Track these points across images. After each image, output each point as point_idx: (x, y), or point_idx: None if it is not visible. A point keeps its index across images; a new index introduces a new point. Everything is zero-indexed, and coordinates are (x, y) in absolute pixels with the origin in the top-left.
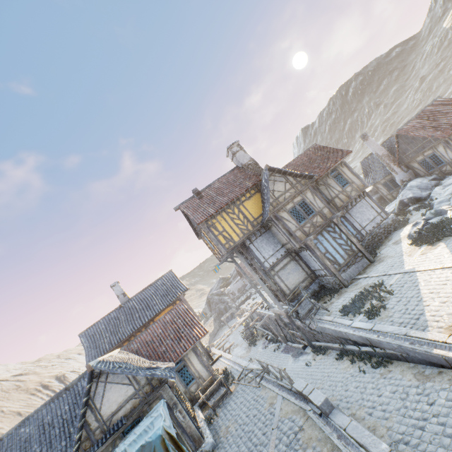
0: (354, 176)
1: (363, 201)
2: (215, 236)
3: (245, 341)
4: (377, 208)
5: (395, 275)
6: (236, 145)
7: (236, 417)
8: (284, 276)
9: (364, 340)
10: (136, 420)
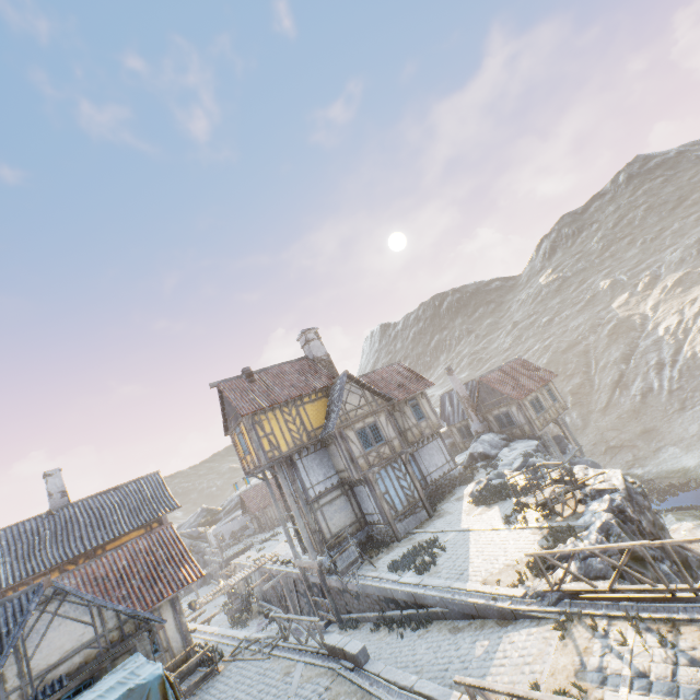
0: (432, 412)
1: (435, 443)
2: (258, 437)
3: (228, 619)
4: (447, 455)
5: (451, 532)
6: (314, 331)
7: (229, 698)
8: (330, 513)
9: (410, 597)
10: (86, 682)
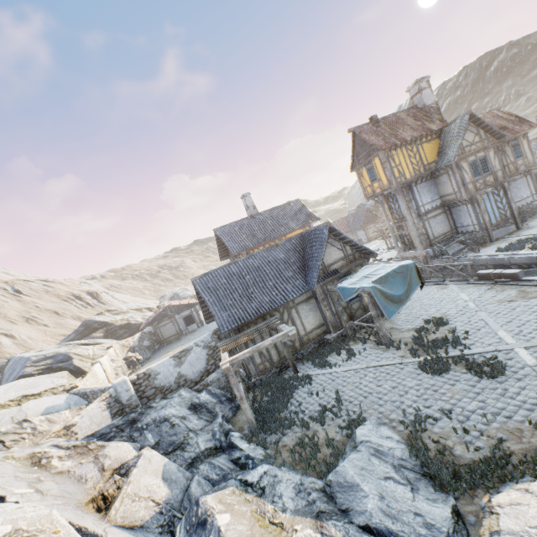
0: (529, 152)
1: (524, 179)
2: (391, 167)
3: None
4: (532, 190)
5: None
6: (425, 80)
7: None
8: (433, 224)
9: (531, 260)
10: (346, 273)
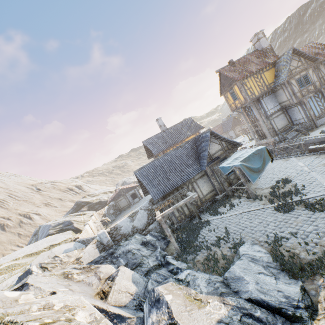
0: None
1: None
2: (245, 90)
3: None
4: None
5: None
6: (261, 32)
7: None
8: (276, 121)
9: None
10: (224, 158)
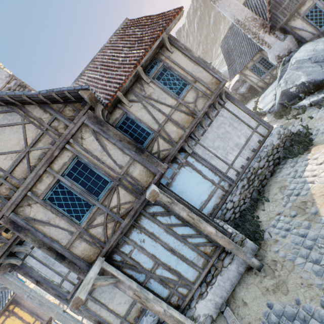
0: (198, 66)
1: (223, 113)
2: None
3: None
4: (250, 120)
5: None
6: None
7: None
8: (106, 295)
9: None
10: None
